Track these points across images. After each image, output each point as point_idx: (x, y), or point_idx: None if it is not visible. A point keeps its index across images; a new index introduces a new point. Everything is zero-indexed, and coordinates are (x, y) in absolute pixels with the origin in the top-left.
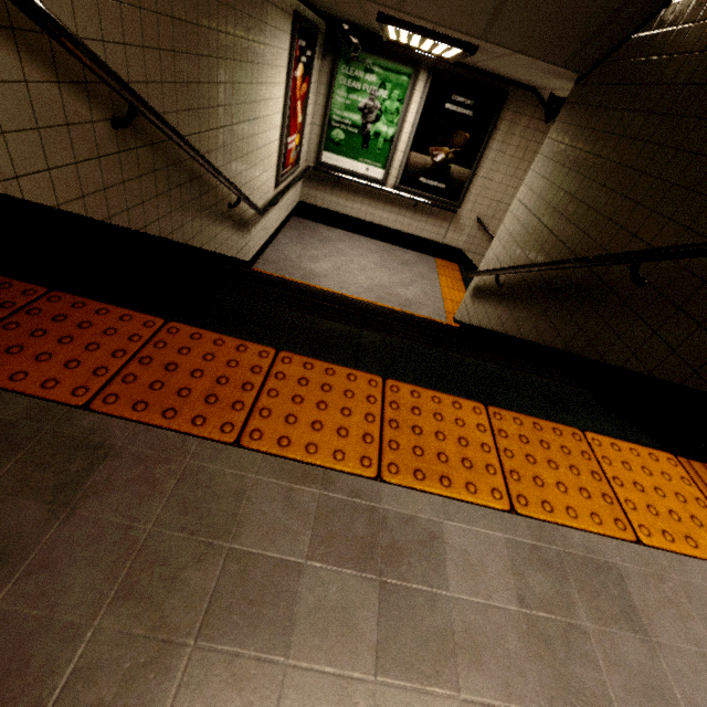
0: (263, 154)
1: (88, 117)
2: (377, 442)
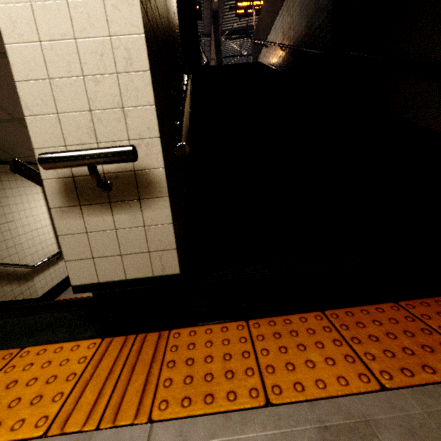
0: (31, 235)
1: None
2: None
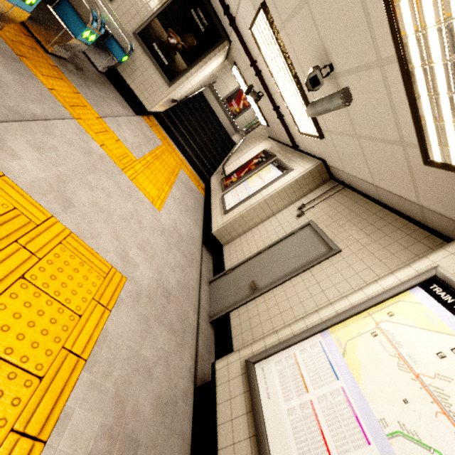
0: (223, 84)
1: None
2: None
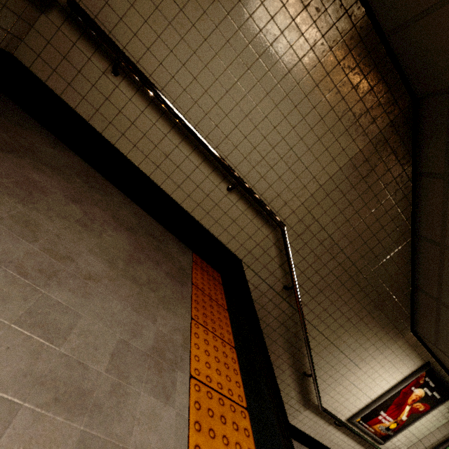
0: (351, 388)
1: (279, 278)
2: (208, 384)
